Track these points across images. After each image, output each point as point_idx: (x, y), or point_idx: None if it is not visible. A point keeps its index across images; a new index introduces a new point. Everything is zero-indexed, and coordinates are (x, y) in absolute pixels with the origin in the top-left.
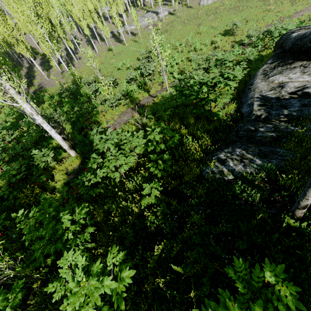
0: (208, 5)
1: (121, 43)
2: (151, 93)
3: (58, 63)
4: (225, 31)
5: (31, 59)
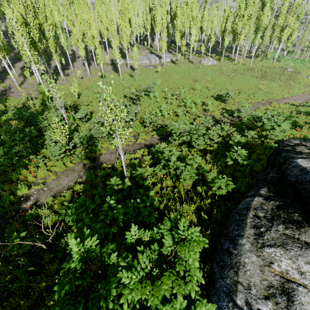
0: (208, 66)
1: (117, 73)
2: None
3: (42, 73)
4: (218, 96)
5: (4, 61)
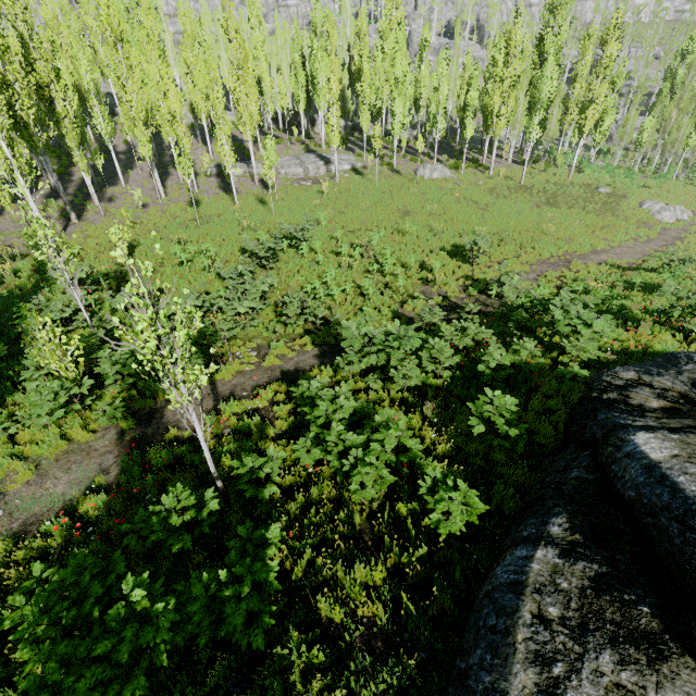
0: (432, 180)
1: (230, 195)
2: (221, 377)
3: (48, 195)
4: (456, 247)
5: None
